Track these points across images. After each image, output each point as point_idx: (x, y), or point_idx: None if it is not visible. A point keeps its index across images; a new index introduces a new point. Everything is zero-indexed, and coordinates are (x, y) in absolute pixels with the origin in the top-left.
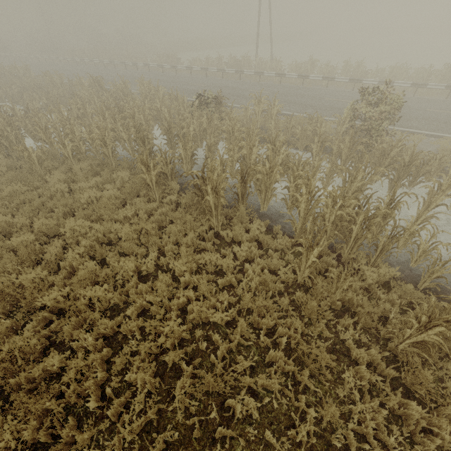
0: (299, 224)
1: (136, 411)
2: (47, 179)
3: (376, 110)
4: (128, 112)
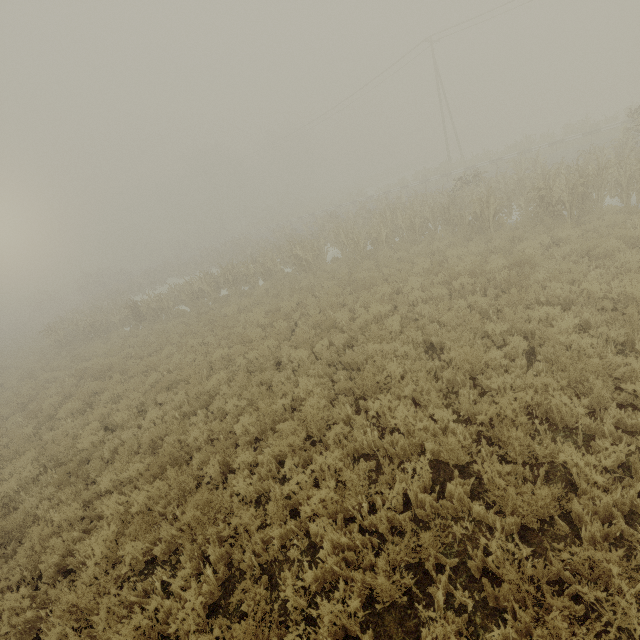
0: None
1: (636, 258)
2: (380, 256)
3: None
4: (410, 204)
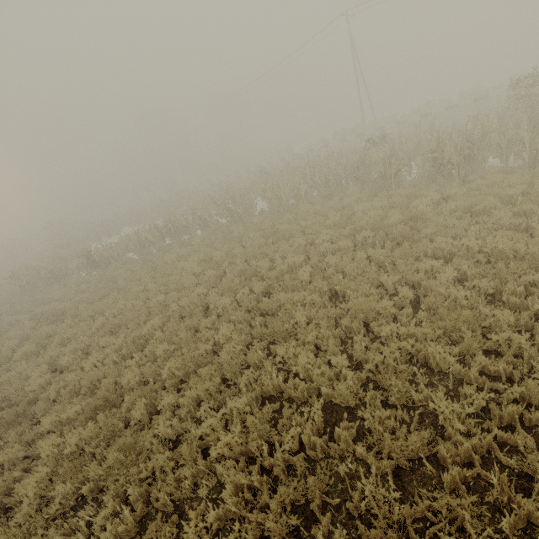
0: (527, 155)
1: (508, 215)
2: (300, 209)
3: (535, 88)
4: (326, 163)
